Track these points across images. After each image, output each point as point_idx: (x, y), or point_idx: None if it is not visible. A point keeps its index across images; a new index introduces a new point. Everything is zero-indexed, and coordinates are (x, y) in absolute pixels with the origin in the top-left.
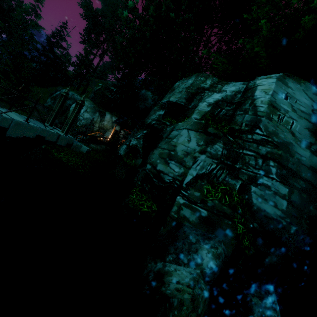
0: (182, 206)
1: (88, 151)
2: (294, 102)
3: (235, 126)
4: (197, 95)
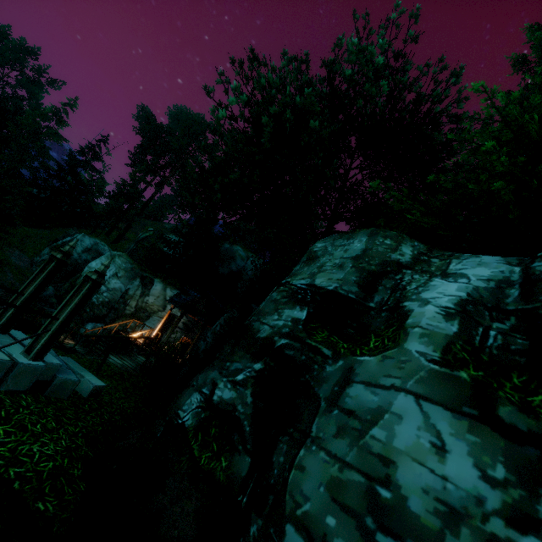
0: None
1: (96, 391)
2: None
3: None
4: (384, 277)
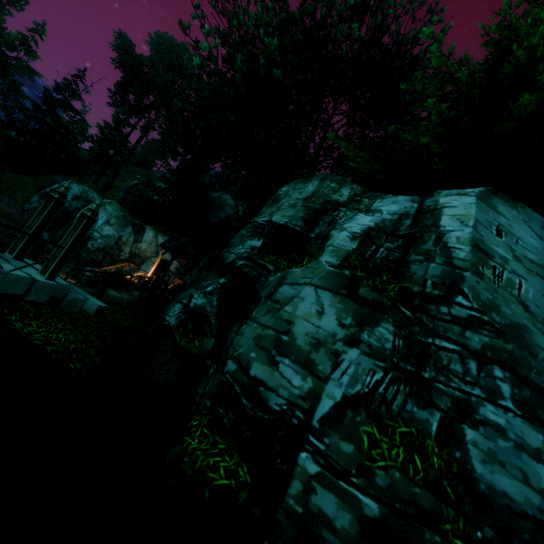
0: (313, 482)
1: (100, 310)
2: (514, 243)
3: (411, 285)
4: (325, 214)
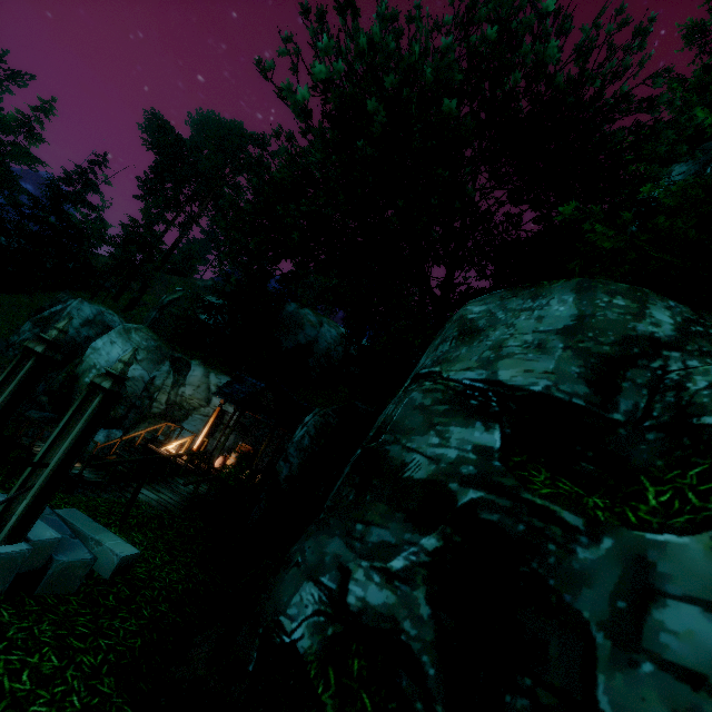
0: None
1: (123, 565)
2: None
3: None
4: (629, 365)
